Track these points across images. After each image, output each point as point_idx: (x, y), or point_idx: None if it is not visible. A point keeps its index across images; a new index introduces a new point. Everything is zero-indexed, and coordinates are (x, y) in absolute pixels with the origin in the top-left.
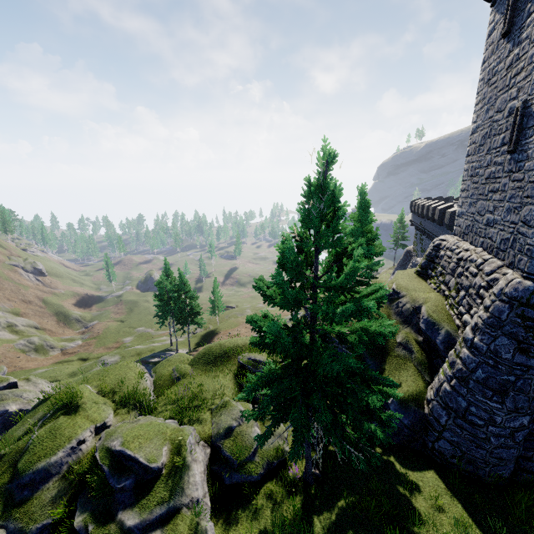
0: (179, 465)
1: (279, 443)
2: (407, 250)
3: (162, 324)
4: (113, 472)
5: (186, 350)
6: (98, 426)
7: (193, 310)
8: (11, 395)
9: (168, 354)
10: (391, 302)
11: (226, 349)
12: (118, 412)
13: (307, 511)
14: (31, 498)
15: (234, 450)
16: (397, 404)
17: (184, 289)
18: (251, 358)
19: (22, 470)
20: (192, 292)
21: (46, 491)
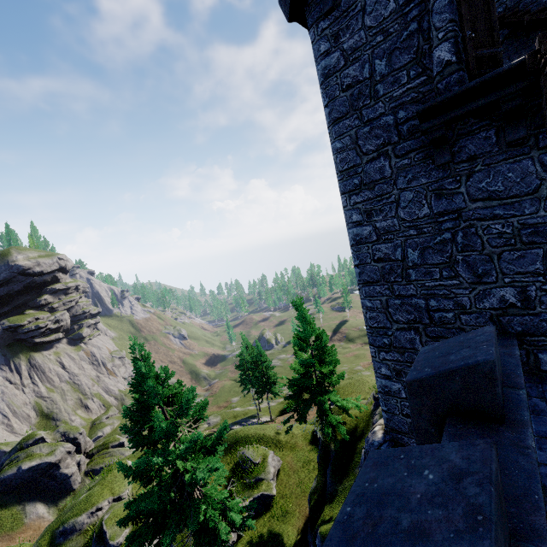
0: None
1: None
2: None
3: (248, 391)
4: (95, 539)
5: (269, 418)
6: (115, 498)
7: (268, 380)
8: (118, 452)
9: (251, 421)
10: (375, 408)
11: (237, 438)
12: (136, 488)
13: None
14: (63, 543)
15: (178, 546)
16: (320, 540)
17: (259, 360)
18: (244, 453)
19: (63, 522)
20: (265, 363)
21: (71, 540)
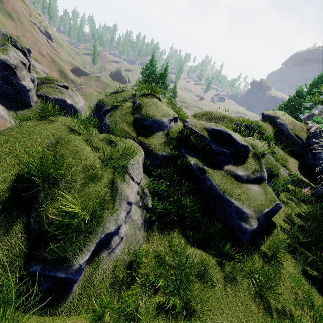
0: (258, 155)
1: (286, 175)
2: (313, 113)
3: None
4: (213, 141)
5: None
6: (175, 117)
7: None
8: (66, 93)
9: None
10: None
11: (223, 115)
12: None
13: (322, 214)
14: (151, 136)
15: (267, 166)
16: None
17: (162, 80)
18: (249, 125)
19: (147, 115)
20: (167, 83)
21: (158, 137)
